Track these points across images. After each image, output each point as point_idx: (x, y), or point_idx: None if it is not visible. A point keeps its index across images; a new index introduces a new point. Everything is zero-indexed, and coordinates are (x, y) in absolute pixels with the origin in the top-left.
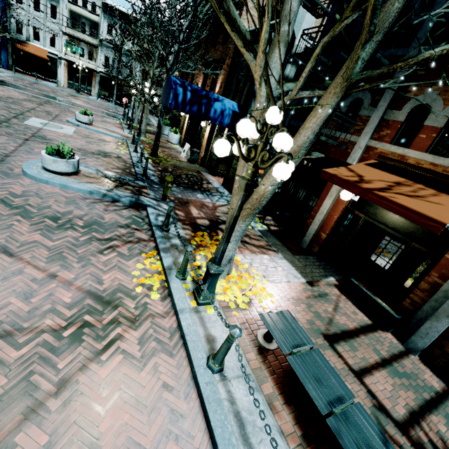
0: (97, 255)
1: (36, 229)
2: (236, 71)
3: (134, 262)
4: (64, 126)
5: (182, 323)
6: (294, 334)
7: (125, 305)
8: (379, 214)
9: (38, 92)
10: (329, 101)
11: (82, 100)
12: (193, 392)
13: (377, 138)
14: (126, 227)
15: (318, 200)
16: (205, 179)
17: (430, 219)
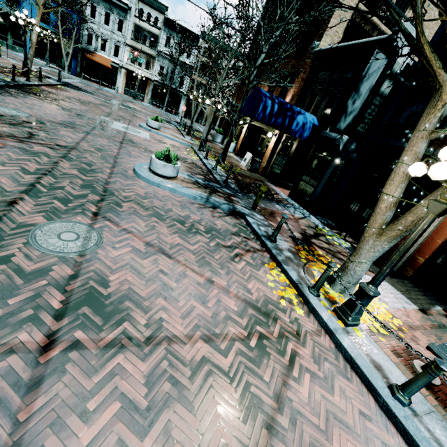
0: (231, 263)
1: (173, 232)
2: (311, 85)
3: (263, 273)
4: (140, 131)
5: (343, 344)
6: None
7: (281, 318)
8: None
9: (106, 98)
10: None
11: (139, 106)
12: (390, 425)
13: None
14: (238, 235)
15: None
16: (271, 189)
17: None
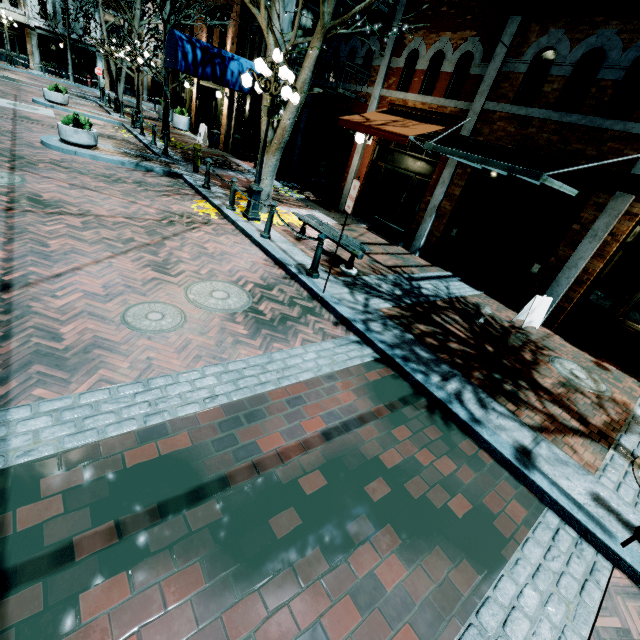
0: (158, 198)
1: (97, 181)
2: (248, 22)
3: (189, 203)
4: (37, 108)
5: (239, 224)
6: (316, 221)
7: (195, 218)
8: (395, 160)
9: None
10: (315, 45)
11: (24, 76)
12: (254, 246)
13: (387, 87)
14: (171, 187)
15: (349, 160)
16: (233, 162)
17: (402, 136)
